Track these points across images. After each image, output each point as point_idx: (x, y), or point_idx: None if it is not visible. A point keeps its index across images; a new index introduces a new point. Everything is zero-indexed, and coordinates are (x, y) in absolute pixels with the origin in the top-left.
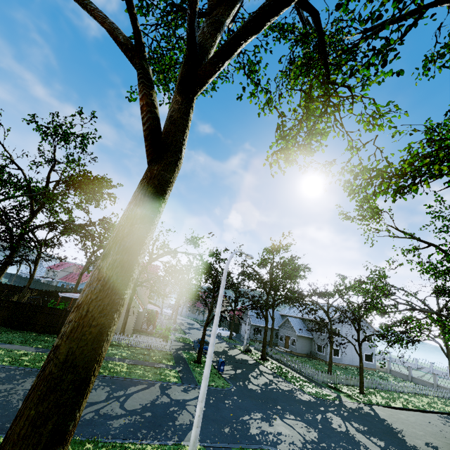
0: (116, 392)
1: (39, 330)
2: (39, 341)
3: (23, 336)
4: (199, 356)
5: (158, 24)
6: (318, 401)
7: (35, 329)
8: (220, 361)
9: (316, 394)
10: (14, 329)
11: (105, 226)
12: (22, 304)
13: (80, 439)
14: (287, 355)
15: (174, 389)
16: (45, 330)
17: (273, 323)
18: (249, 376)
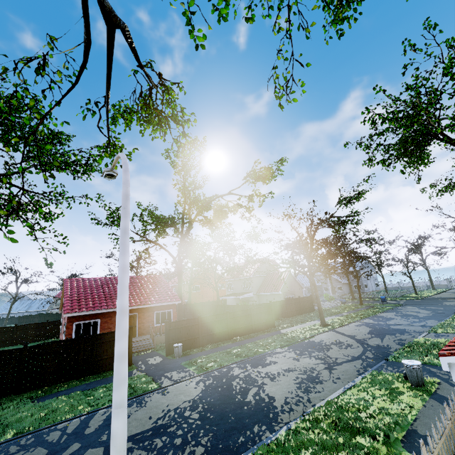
0: (407, 312)
1: (295, 314)
2: (316, 316)
3: (304, 317)
4: (362, 301)
5: (411, 136)
6: (423, 299)
7: (294, 314)
8: (383, 297)
9: (414, 298)
10: (287, 317)
11: (253, 238)
12: (283, 301)
13: (453, 314)
14: (349, 295)
15: (404, 308)
16: (297, 313)
17: (331, 280)
18: (384, 302)
